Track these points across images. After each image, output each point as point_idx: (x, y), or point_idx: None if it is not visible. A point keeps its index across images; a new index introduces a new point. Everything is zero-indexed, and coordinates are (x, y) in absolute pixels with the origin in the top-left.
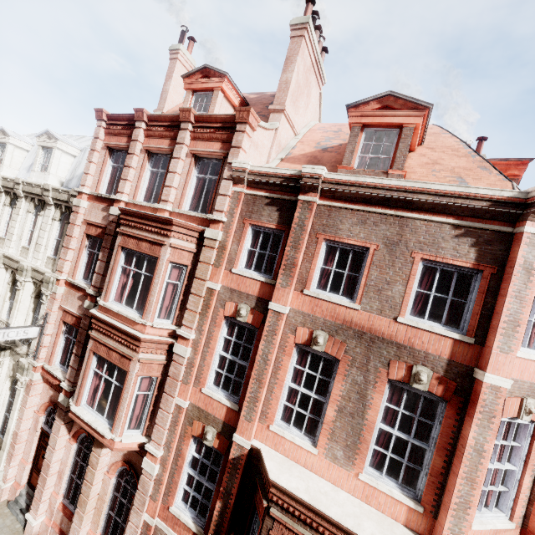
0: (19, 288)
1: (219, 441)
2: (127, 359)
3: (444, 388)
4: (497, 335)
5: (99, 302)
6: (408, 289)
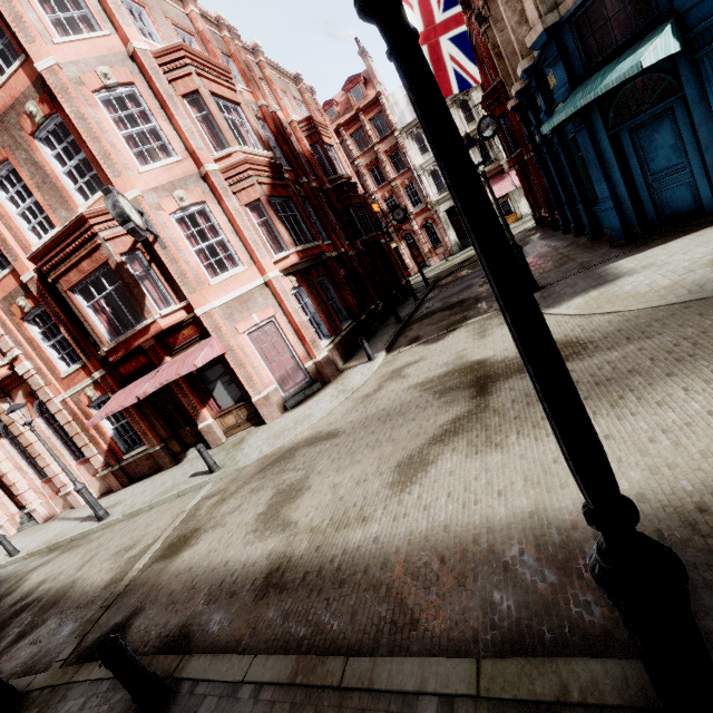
0: None
1: (31, 300)
2: None
3: (47, 104)
4: (18, 35)
5: None
6: None
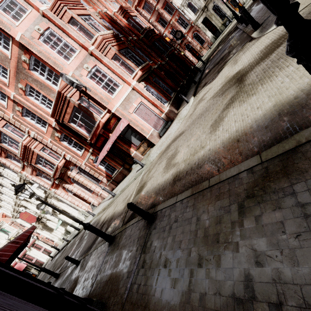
0: (26, 188)
1: (59, 132)
2: (34, 152)
3: (27, 54)
4: (5, 30)
5: (17, 156)
6: (0, 50)
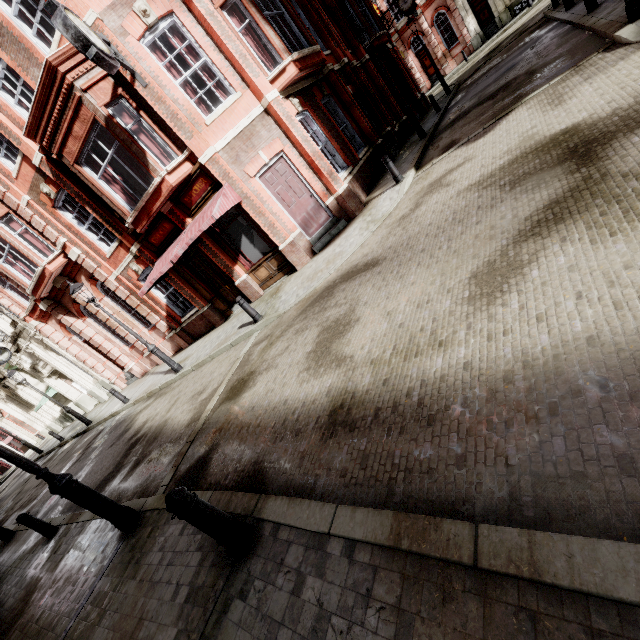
0: None
1: (51, 185)
2: None
3: None
4: None
5: None
6: None
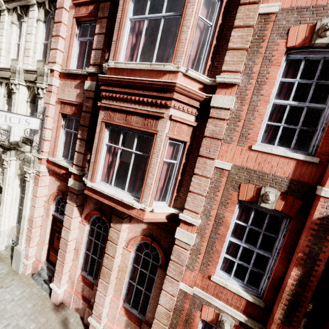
0: (14, 91)
1: (284, 202)
2: (153, 119)
3: None
4: None
5: (109, 61)
6: None
